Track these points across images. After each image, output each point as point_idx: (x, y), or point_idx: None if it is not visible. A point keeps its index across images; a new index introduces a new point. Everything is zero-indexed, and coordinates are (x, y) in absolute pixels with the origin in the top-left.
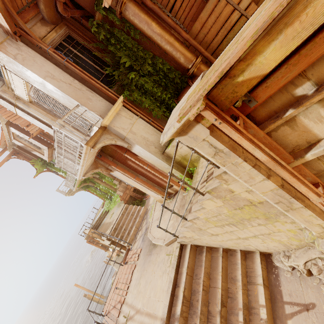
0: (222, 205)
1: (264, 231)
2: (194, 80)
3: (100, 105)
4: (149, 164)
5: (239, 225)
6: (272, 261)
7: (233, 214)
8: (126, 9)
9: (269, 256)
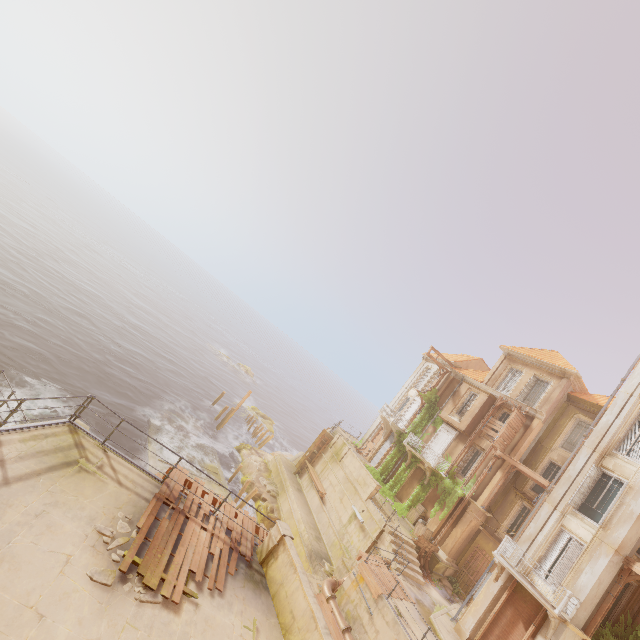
0: None
1: None
2: None
3: (581, 617)
4: (517, 639)
5: None
6: None
7: None
8: None
9: None
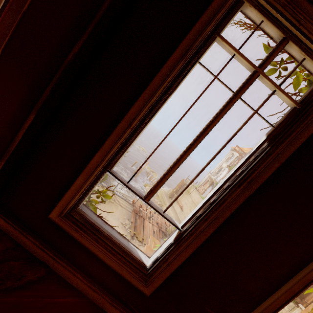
0: None
1: None
2: (300, 299)
3: None
4: None
5: None
6: None
7: None
8: None
9: None
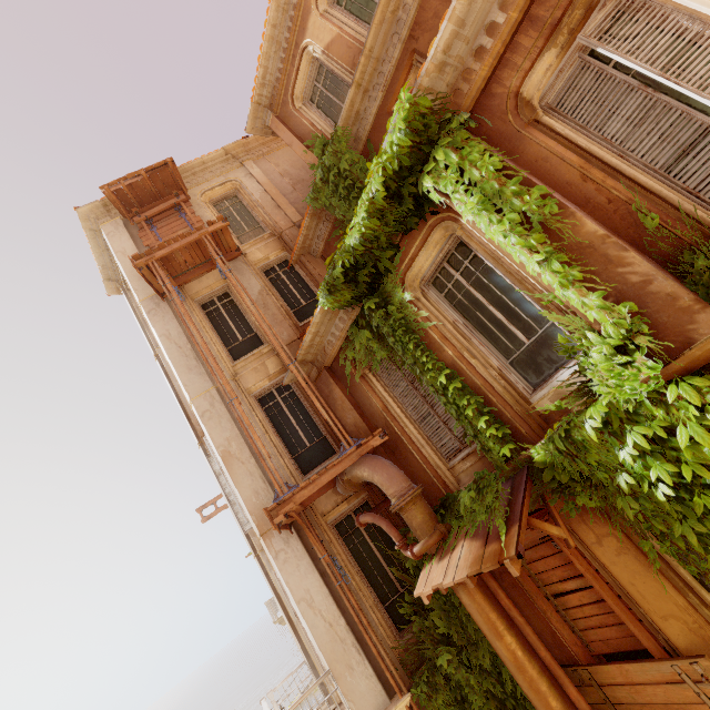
0: None
1: None
2: None
3: (364, 689)
4: None
5: None
6: None
7: None
8: (458, 591)
9: None
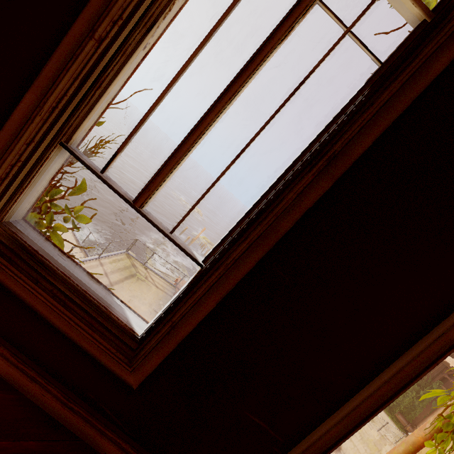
0: (375, 438)
1: (361, 450)
2: (410, 427)
3: None
4: None
5: (362, 440)
6: (340, 449)
7: (369, 440)
8: None
9: (340, 448)
